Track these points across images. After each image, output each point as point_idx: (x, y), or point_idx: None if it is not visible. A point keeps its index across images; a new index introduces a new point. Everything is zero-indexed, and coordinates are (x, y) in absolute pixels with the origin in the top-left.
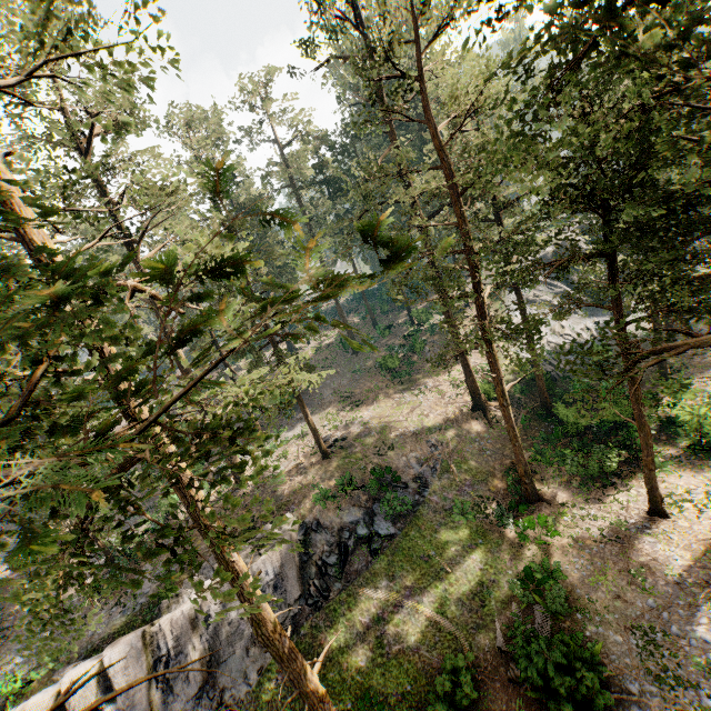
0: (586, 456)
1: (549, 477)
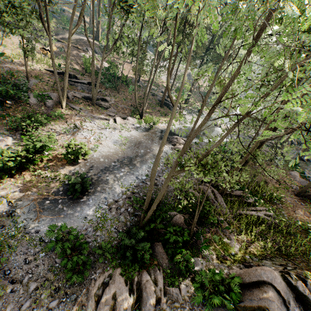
0: None
1: None
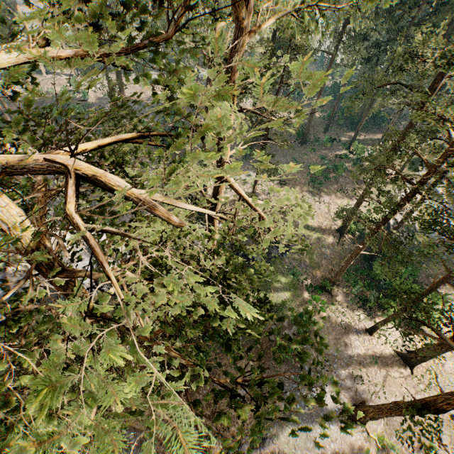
0: (366, 289)
1: (342, 286)
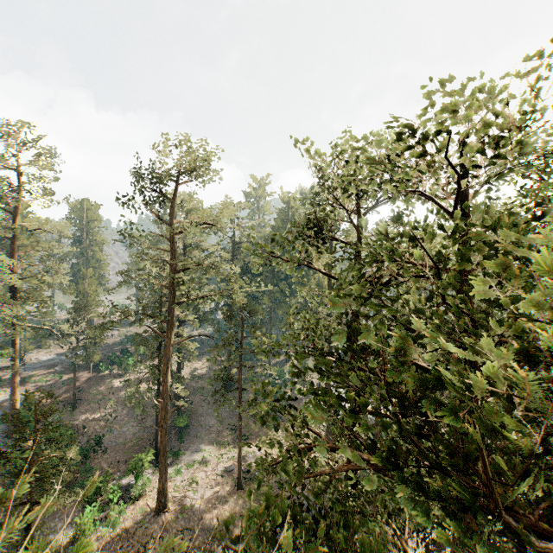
0: None
1: None
